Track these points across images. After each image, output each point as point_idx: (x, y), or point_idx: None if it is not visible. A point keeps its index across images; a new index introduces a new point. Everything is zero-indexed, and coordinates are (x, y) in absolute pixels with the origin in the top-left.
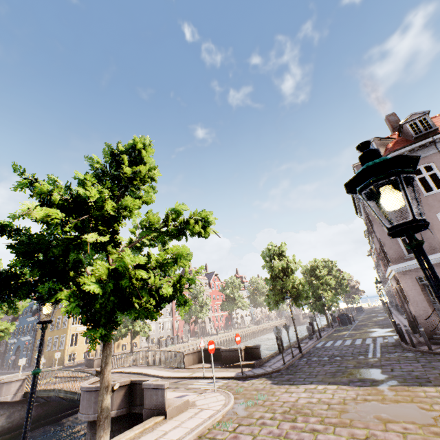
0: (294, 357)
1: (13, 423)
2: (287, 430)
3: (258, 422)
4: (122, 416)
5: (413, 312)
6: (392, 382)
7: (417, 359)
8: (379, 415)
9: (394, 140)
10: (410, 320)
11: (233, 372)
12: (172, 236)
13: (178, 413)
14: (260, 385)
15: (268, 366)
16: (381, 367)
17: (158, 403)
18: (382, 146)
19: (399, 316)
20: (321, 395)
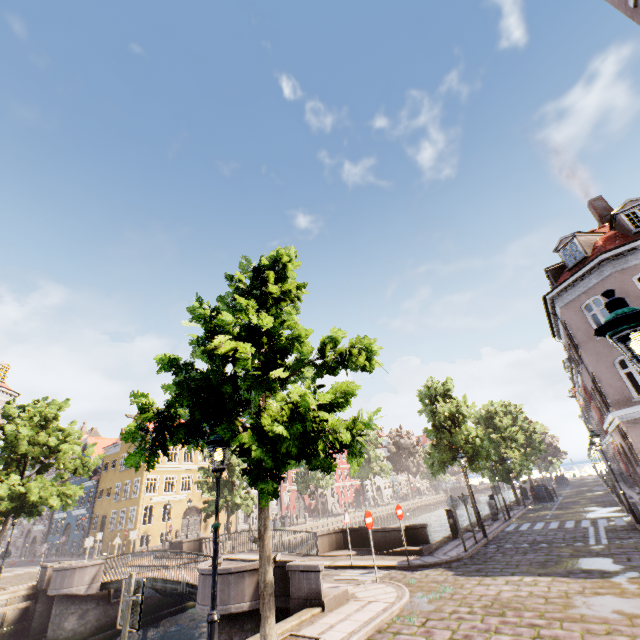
0: (477, 542)
1: (86, 626)
2: (496, 624)
3: (452, 616)
4: (256, 612)
5: None
6: (631, 574)
7: None
8: (619, 610)
9: (605, 235)
10: None
11: (393, 560)
12: (329, 370)
13: (337, 606)
14: (438, 576)
15: (442, 554)
16: (611, 556)
17: (311, 591)
18: (588, 243)
19: (627, 490)
20: (531, 588)
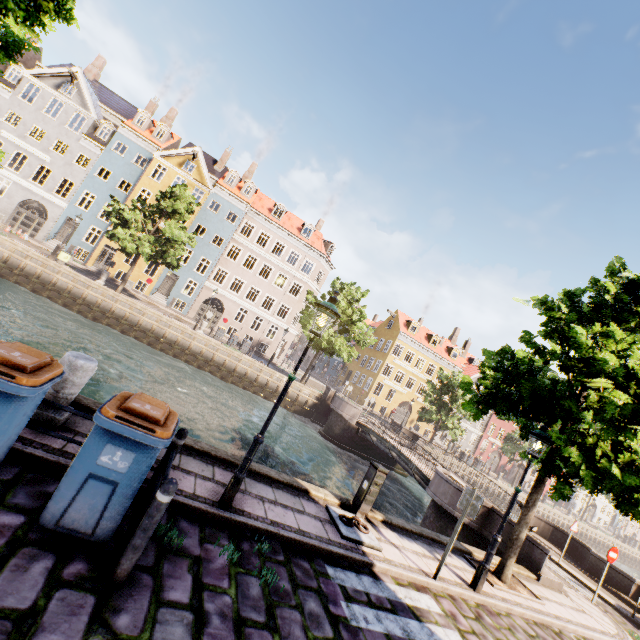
0: None
1: (343, 438)
2: None
3: None
4: (469, 528)
5: None
6: None
7: None
8: None
9: None
10: None
11: (609, 597)
12: None
13: (549, 587)
14: None
15: None
16: None
17: (530, 559)
18: None
19: None
20: None
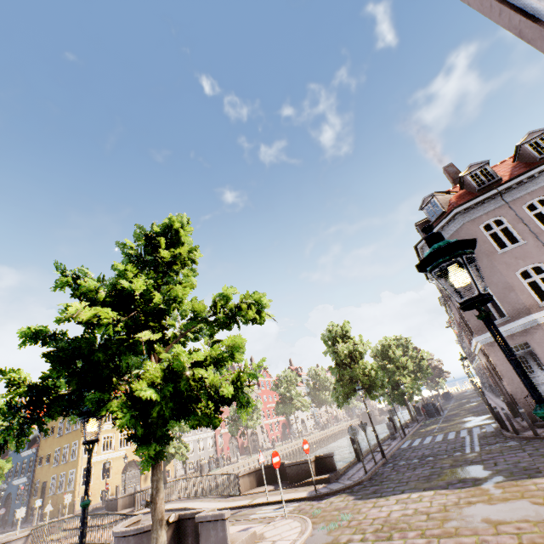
0: (377, 463)
1: None
2: None
3: None
4: None
5: (509, 391)
6: (497, 478)
7: (523, 448)
8: (487, 518)
9: (457, 193)
10: (508, 402)
11: (304, 491)
12: (222, 326)
13: None
14: (340, 503)
15: (347, 479)
16: (482, 462)
17: (218, 540)
18: (444, 201)
19: (495, 399)
20: (417, 505)
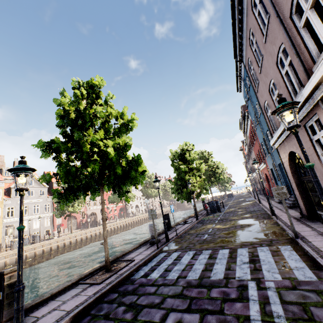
0: None
1: None
2: None
3: None
4: None
5: None
6: None
7: None
8: None
9: None
10: None
11: None
12: None
13: None
14: None
15: None
16: None
17: None
18: None
19: None
20: None
